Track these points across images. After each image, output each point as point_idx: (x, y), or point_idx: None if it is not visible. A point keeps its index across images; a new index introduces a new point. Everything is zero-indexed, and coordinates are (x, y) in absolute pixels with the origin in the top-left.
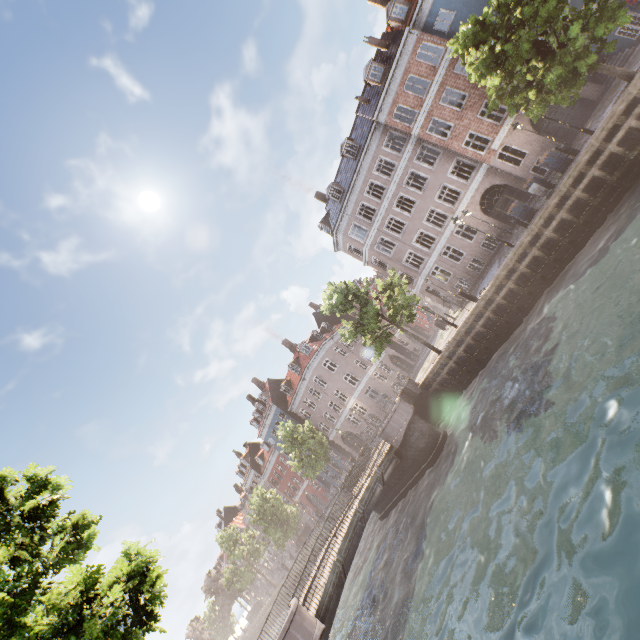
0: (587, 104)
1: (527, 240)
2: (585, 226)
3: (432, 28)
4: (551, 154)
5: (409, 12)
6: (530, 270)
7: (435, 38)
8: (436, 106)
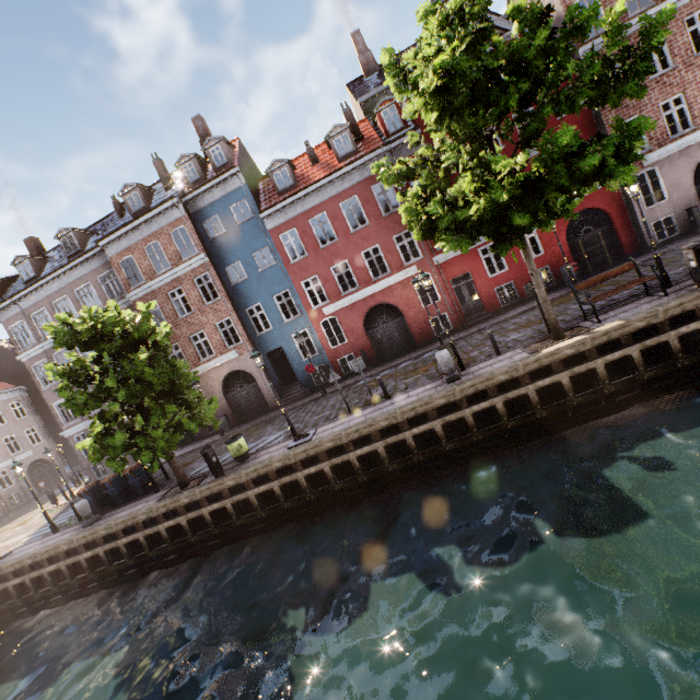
0: (267, 403)
1: (29, 561)
2: (80, 586)
3: (203, 221)
4: (135, 473)
5: (199, 182)
6: (18, 590)
7: (196, 234)
8: (164, 293)
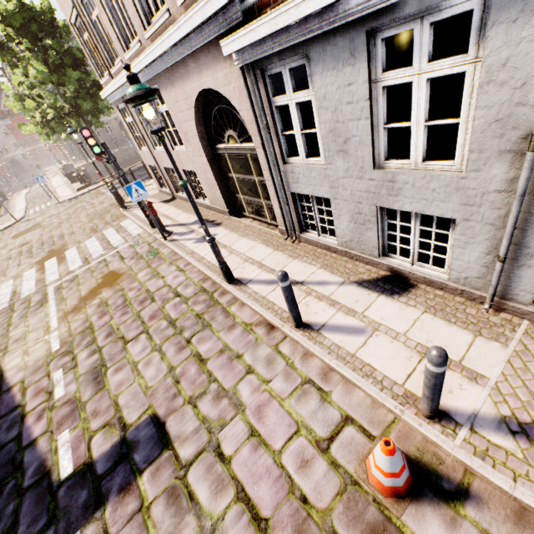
0: None
1: None
2: None
3: None
4: None
5: None
6: None
7: None
8: None
